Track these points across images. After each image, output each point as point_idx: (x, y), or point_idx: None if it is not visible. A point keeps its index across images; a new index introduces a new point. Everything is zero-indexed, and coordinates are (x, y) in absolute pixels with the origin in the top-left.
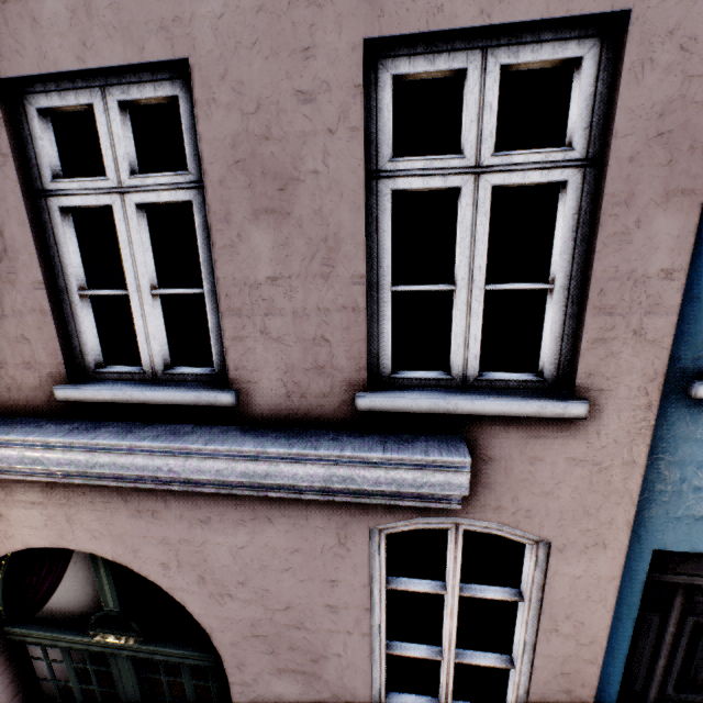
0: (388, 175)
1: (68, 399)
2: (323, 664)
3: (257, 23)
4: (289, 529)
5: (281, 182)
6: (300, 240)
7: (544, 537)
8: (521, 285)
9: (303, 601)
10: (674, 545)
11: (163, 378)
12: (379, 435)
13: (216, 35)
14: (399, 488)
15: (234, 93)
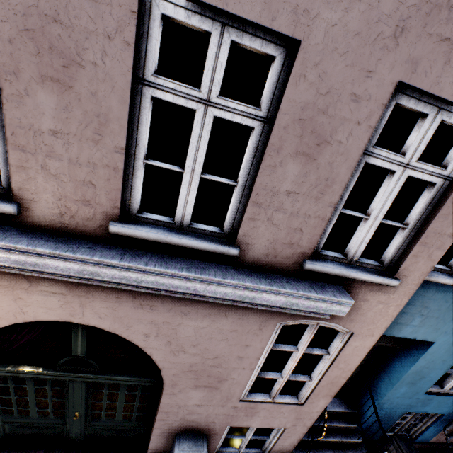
0: (368, 153)
1: (119, 233)
2: (223, 382)
3: (352, 41)
4: (235, 321)
5: (319, 141)
6: (314, 175)
7: (352, 331)
8: (395, 223)
9: (226, 354)
10: (385, 333)
11: (186, 229)
12: (307, 282)
13: (325, 36)
14: (317, 310)
15: (318, 77)
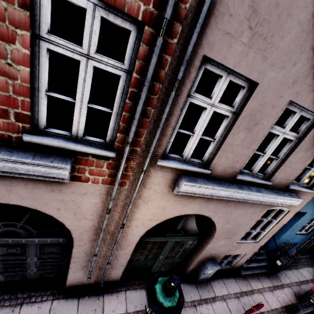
0: None
1: (239, 179)
2: (235, 235)
3: None
4: (253, 209)
5: (312, 145)
6: (305, 156)
7: (289, 210)
8: None
9: (243, 223)
10: None
11: (254, 175)
12: (286, 193)
13: None
14: (290, 204)
15: None
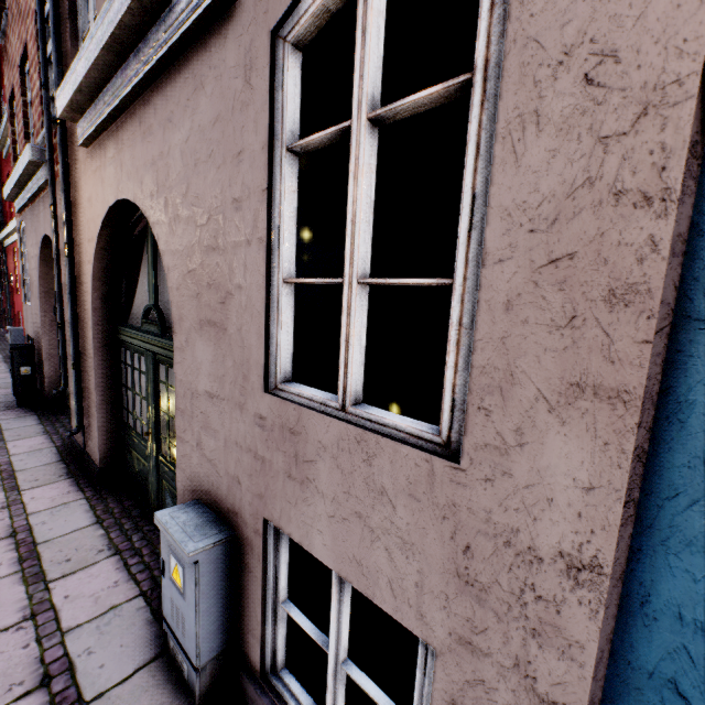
0: None
1: None
2: (229, 306)
3: None
4: (213, 90)
5: None
6: None
7: None
8: None
9: (219, 202)
10: None
11: None
12: None
13: None
14: None
15: None
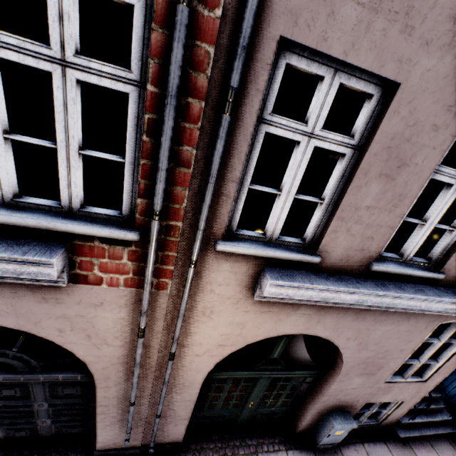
0: None
1: (377, 270)
2: (380, 370)
3: None
4: (412, 324)
5: None
6: None
7: None
8: None
9: (393, 348)
10: None
11: (407, 262)
12: None
13: None
14: None
15: None
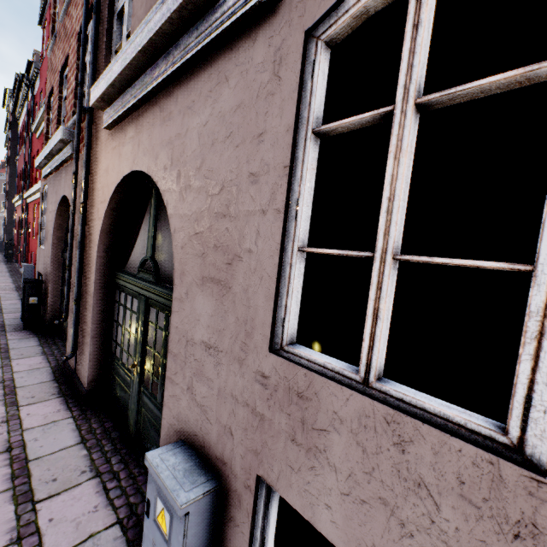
0: None
1: None
2: (235, 267)
3: None
4: (237, 83)
5: None
6: None
7: None
8: None
9: (233, 176)
10: None
11: None
12: None
13: None
14: None
15: None
